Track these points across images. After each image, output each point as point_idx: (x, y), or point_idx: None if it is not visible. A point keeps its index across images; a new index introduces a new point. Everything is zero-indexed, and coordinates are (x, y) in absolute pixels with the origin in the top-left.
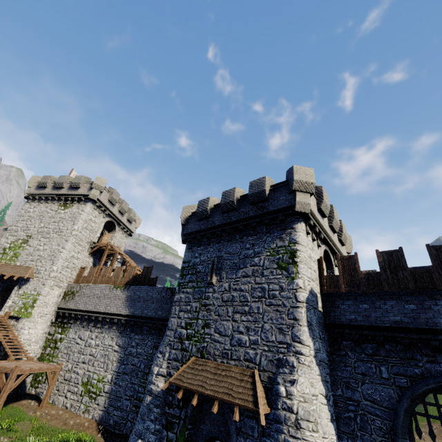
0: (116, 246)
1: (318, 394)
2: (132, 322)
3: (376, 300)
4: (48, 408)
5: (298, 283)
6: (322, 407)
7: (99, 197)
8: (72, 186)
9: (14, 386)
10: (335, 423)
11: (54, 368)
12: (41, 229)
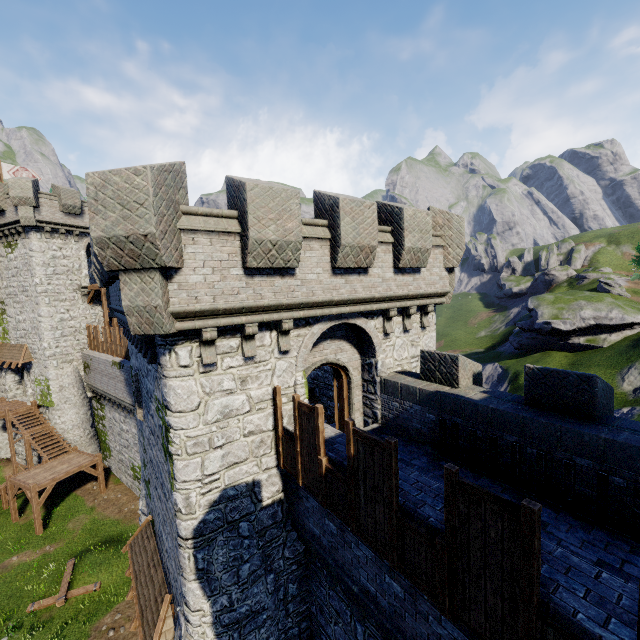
0: None
1: None
2: None
3: (347, 528)
4: (110, 491)
5: (177, 501)
6: None
7: (41, 217)
8: None
9: (44, 499)
10: None
11: (90, 463)
12: (7, 290)
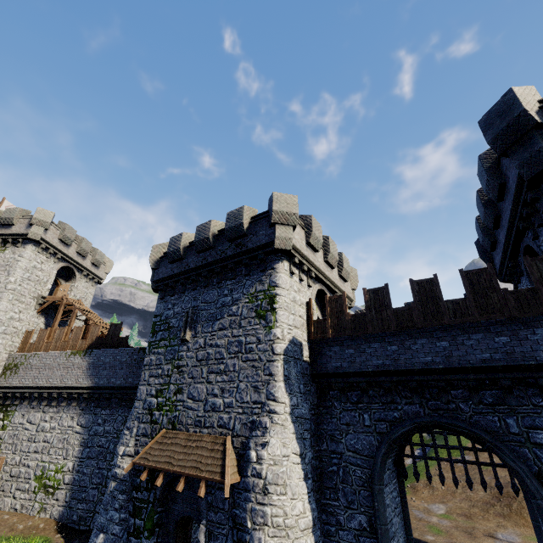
0: (76, 300)
1: (290, 453)
2: (96, 394)
3: (362, 343)
4: None
5: (276, 333)
6: (294, 467)
7: (45, 237)
8: (1, 223)
9: None
10: (319, 479)
11: None
12: None
